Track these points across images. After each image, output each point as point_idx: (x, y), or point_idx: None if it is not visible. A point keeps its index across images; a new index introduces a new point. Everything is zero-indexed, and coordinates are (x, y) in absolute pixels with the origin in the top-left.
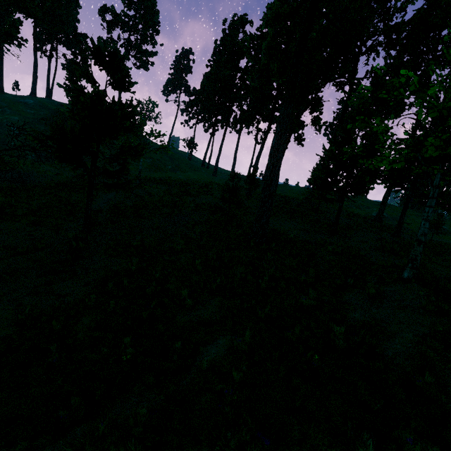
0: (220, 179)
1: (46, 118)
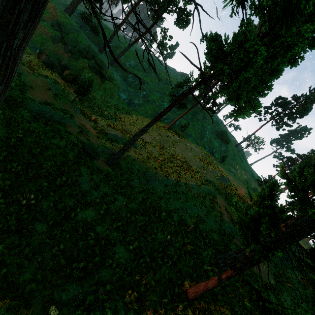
0: None
1: (218, 132)
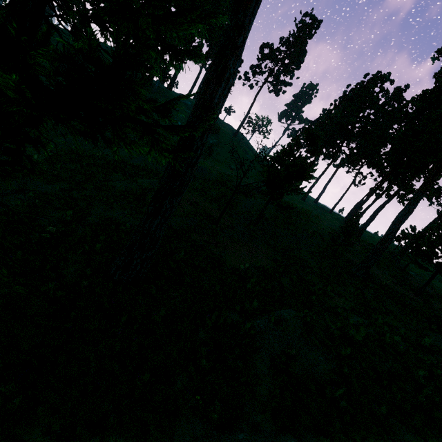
0: (309, 205)
1: None
